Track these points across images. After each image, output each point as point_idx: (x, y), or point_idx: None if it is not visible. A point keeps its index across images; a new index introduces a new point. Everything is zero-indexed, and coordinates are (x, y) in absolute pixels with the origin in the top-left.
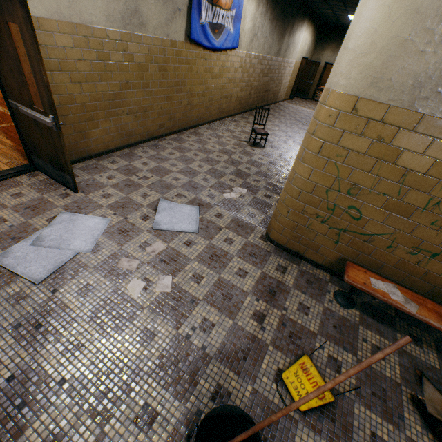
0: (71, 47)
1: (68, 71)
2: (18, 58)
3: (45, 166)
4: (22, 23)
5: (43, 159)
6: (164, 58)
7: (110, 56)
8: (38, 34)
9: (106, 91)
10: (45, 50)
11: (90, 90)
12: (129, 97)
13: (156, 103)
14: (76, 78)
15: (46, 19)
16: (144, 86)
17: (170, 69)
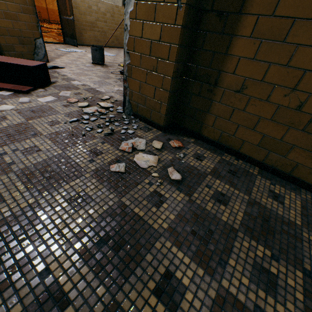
0: (79, 2)
1: (78, 10)
2: (65, 0)
3: (69, 40)
4: None
5: (68, 37)
6: (113, 12)
7: (92, 7)
8: None
9: (90, 20)
10: (72, 1)
11: (84, 18)
12: (98, 25)
13: (110, 31)
14: (80, 13)
15: None
16: (105, 22)
17: (116, 17)
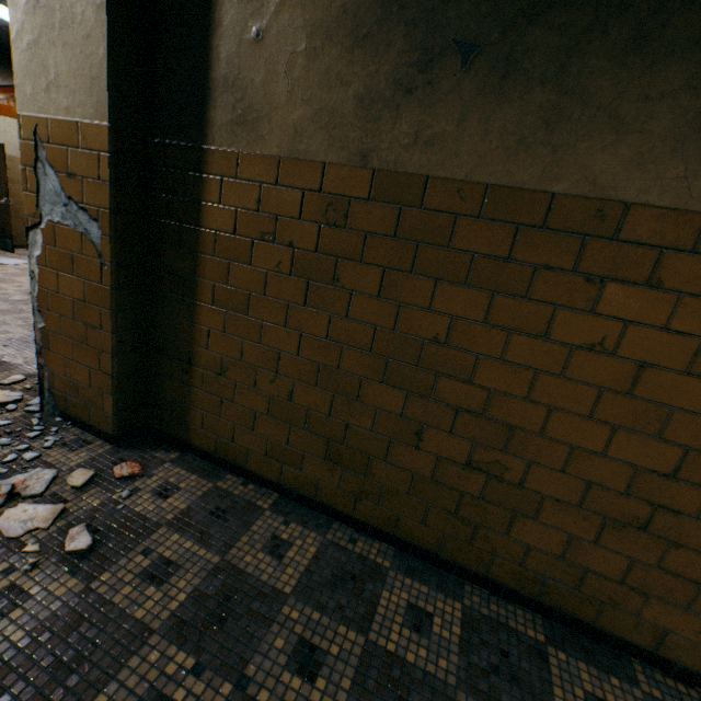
0: None
1: None
2: None
3: None
4: (0, 154)
5: None
6: None
7: None
8: (9, 164)
9: None
10: (12, 172)
11: None
12: None
13: None
14: None
15: (17, 157)
16: None
17: None
